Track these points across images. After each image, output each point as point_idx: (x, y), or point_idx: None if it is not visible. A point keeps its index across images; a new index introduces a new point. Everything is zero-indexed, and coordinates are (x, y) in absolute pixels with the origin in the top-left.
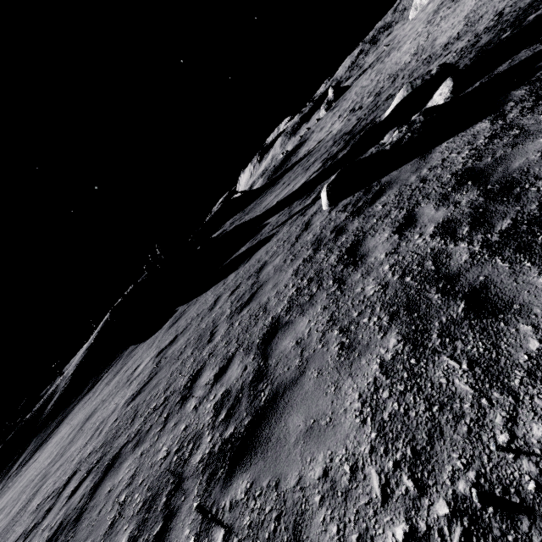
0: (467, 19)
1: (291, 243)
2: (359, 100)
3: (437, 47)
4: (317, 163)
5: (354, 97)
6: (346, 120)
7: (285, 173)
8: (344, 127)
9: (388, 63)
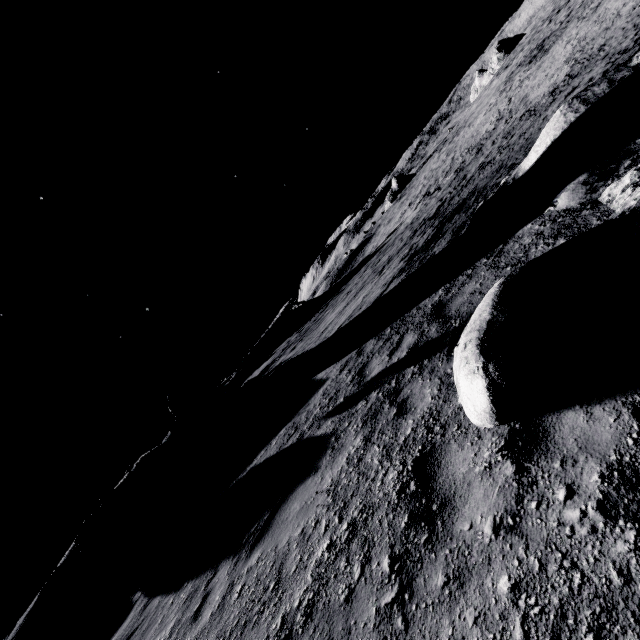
0: (571, 61)
1: (377, 594)
2: (433, 182)
3: (535, 99)
4: (394, 263)
5: (424, 182)
6: (422, 205)
7: (351, 276)
8: (421, 213)
9: (460, 140)
